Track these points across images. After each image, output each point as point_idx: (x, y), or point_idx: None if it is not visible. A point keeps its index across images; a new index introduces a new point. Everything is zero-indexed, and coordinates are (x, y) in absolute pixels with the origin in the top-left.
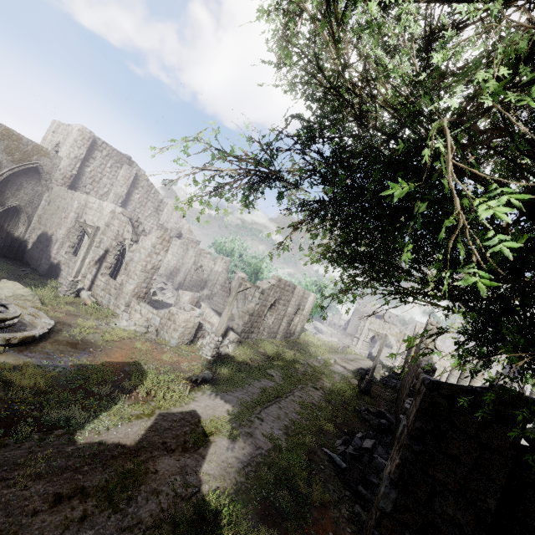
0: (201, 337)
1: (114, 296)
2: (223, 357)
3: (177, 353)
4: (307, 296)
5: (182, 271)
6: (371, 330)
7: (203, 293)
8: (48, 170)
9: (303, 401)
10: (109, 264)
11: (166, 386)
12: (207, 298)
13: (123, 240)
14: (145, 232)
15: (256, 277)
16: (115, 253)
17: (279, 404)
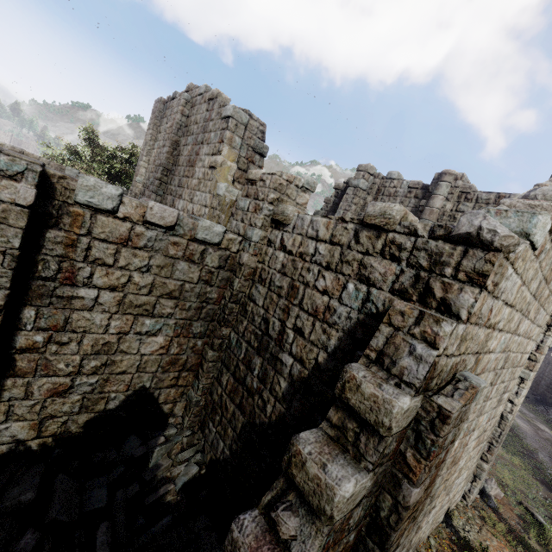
0: None
1: None
2: None
3: None
4: None
5: None
6: None
7: None
8: None
9: None
10: None
11: None
12: None
13: None
14: None
15: None
16: None
17: None
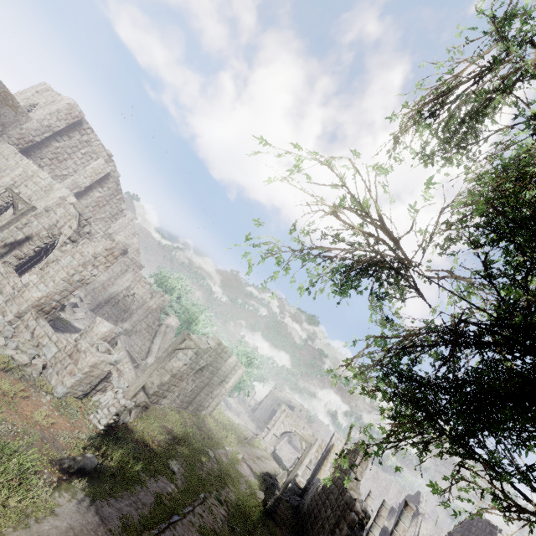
0: (102, 390)
1: (5, 296)
2: (119, 428)
3: (59, 409)
4: (237, 368)
5: (109, 292)
6: (297, 434)
7: (122, 326)
8: (6, 123)
9: (204, 526)
10: (22, 254)
11: (18, 479)
12: (125, 333)
13: (58, 233)
14: (89, 235)
15: (188, 327)
16: (39, 245)
17: (174, 529)
